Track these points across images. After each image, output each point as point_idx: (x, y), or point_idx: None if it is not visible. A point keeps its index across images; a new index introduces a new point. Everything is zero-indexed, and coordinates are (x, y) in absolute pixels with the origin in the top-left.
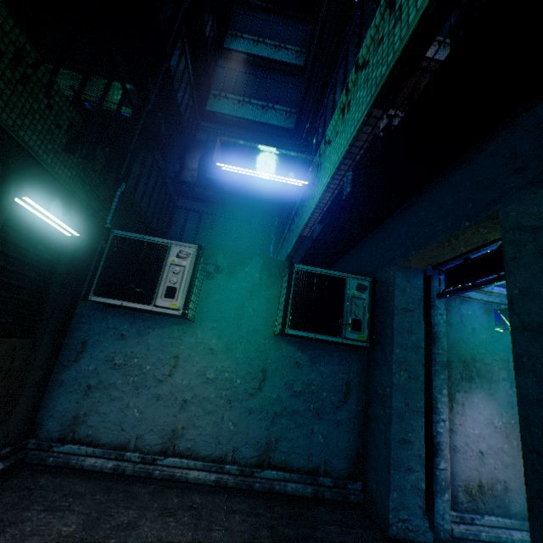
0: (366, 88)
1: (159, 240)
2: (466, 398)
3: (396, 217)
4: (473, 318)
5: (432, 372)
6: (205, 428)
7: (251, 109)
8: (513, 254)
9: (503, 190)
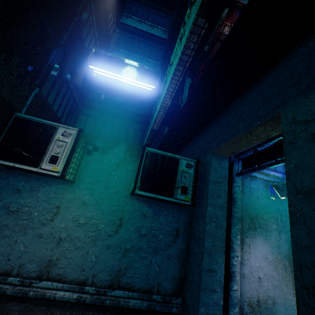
0: (195, 12)
1: (50, 123)
2: (251, 241)
3: (214, 123)
4: (257, 190)
5: (231, 223)
6: (74, 259)
7: (133, 59)
8: (290, 140)
9: (284, 98)
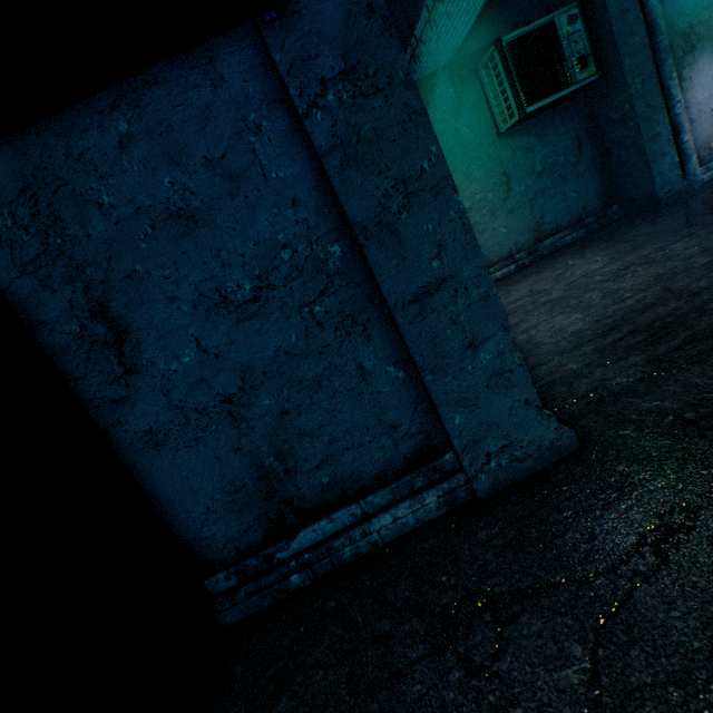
0: None
1: None
2: (691, 71)
3: None
4: None
5: (658, 65)
6: (486, 244)
7: None
8: None
9: None
